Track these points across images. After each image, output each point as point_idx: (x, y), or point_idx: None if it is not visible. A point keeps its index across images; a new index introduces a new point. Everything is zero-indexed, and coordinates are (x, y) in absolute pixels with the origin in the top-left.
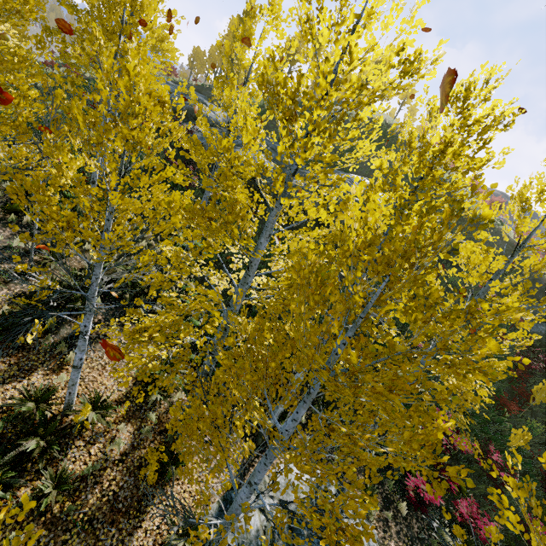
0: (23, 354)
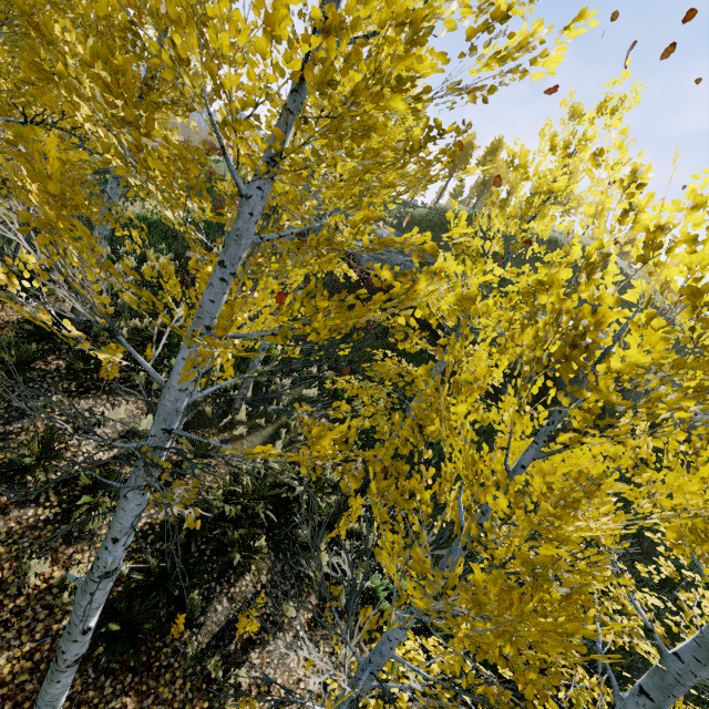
0: (148, 684)
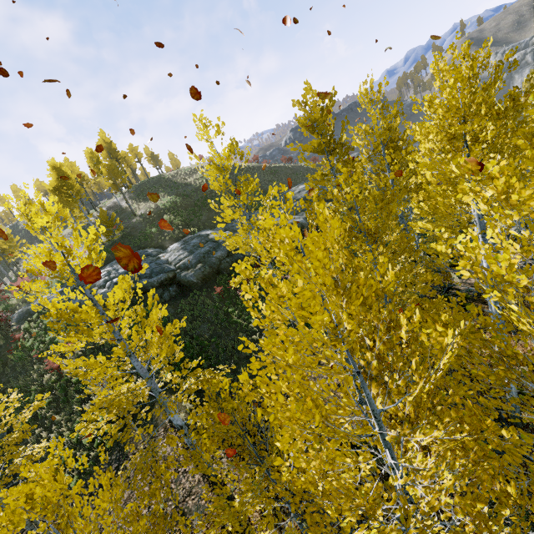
0: None
